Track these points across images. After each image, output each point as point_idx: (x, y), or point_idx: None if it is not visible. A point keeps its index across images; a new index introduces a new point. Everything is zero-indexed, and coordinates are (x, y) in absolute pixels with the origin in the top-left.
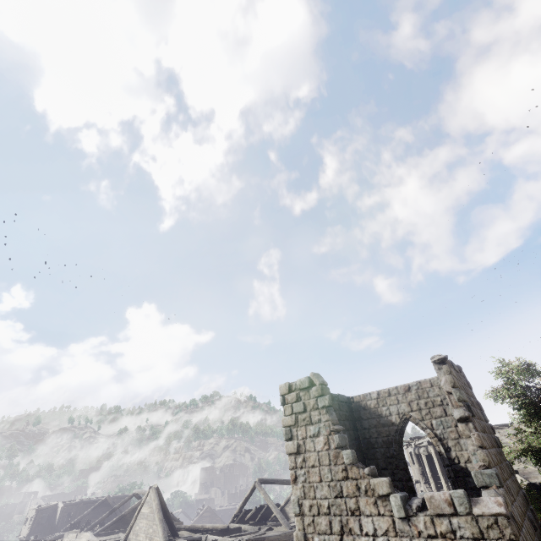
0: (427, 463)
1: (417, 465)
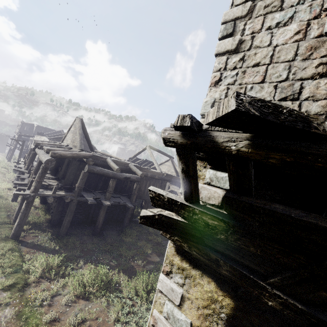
0: None
1: None
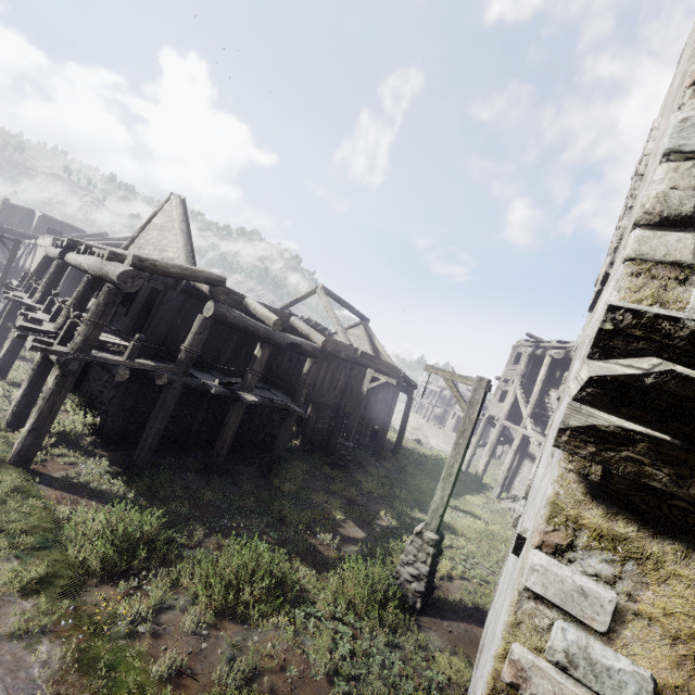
0: (547, 367)
1: (523, 366)
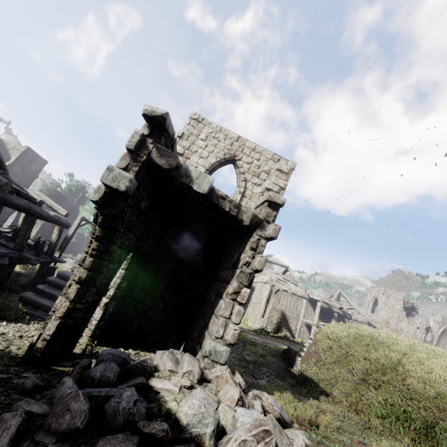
0: None
1: None
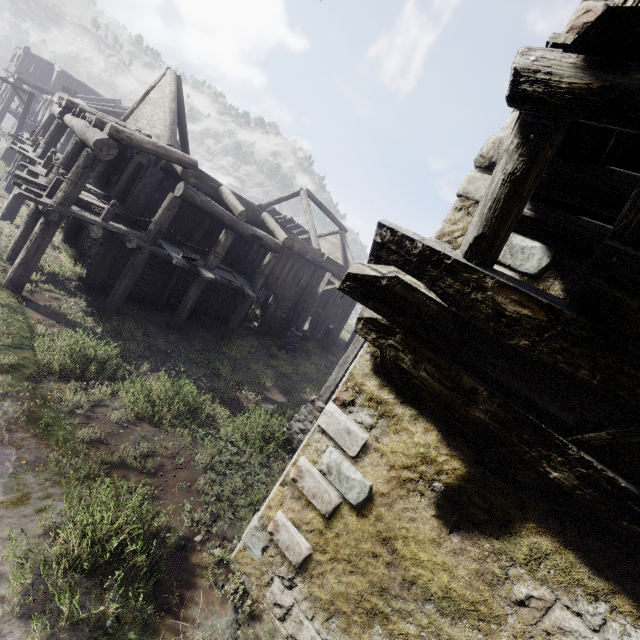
0: None
1: None
